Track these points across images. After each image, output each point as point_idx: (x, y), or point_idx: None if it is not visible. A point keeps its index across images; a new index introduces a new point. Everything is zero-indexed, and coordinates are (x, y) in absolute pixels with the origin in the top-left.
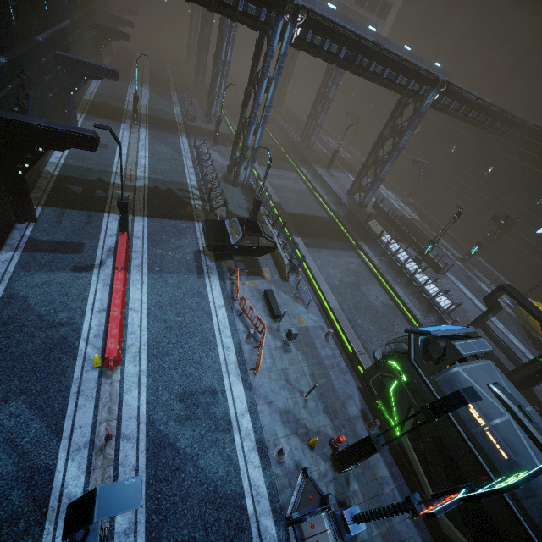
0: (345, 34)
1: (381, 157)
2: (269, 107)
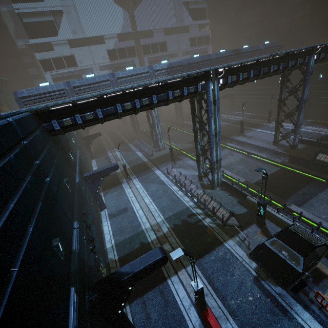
0: (250, 63)
1: (291, 111)
2: (219, 132)
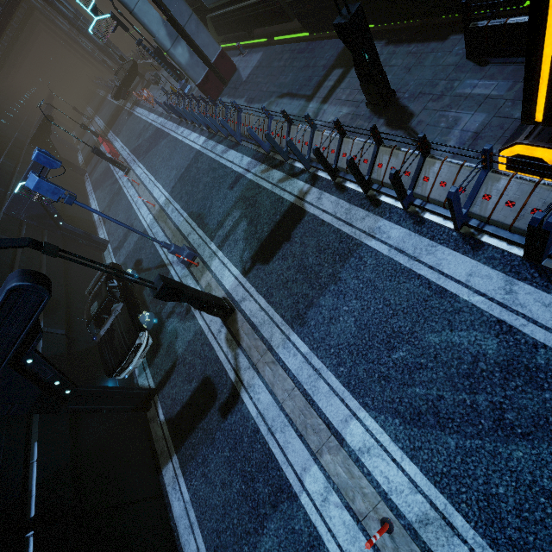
0: None
1: None
2: (77, 12)
